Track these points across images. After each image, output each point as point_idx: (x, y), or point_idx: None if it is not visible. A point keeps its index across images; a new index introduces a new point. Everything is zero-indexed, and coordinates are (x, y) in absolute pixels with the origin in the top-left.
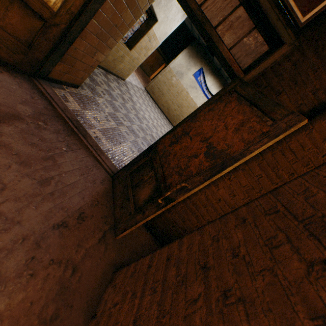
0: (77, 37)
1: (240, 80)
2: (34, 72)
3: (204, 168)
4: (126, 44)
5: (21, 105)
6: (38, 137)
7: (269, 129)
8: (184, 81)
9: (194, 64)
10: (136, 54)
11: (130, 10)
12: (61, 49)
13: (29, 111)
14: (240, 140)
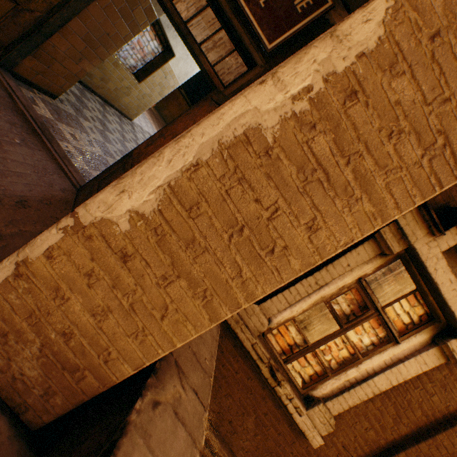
0: (57, 32)
1: (217, 90)
2: None
3: None
4: (134, 75)
5: None
6: None
7: None
8: None
9: None
10: (148, 90)
11: (126, 23)
12: (35, 40)
13: None
14: None
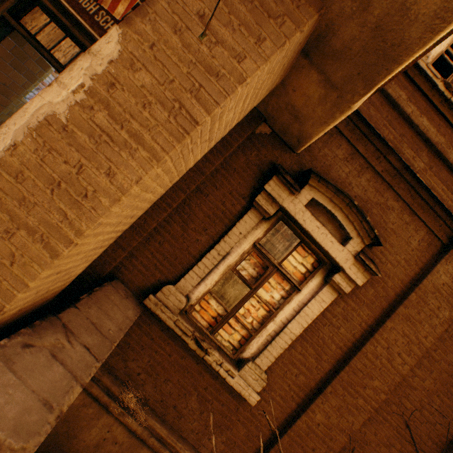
0: None
1: None
2: None
3: None
4: None
5: None
6: None
7: None
8: None
9: None
10: None
11: (20, 73)
12: None
13: None
14: None
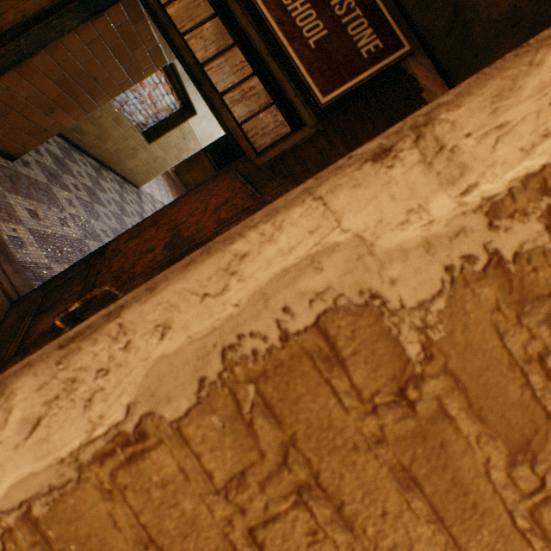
0: (10, 69)
1: (246, 158)
2: None
3: (154, 264)
4: (144, 134)
5: None
6: None
7: (252, 204)
8: None
9: None
10: (161, 152)
11: (122, 65)
12: None
13: None
14: (215, 222)
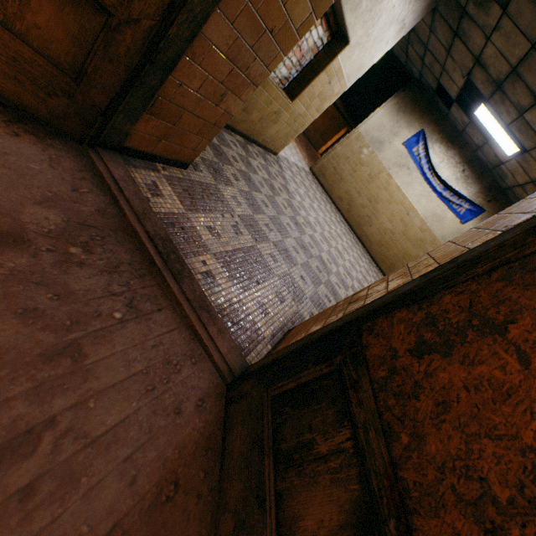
0: (182, 54)
1: None
2: (93, 136)
3: None
4: (285, 91)
5: (37, 208)
6: (53, 288)
7: None
8: (385, 154)
9: (407, 124)
10: (302, 108)
11: None
12: (147, 82)
13: (54, 222)
14: None
